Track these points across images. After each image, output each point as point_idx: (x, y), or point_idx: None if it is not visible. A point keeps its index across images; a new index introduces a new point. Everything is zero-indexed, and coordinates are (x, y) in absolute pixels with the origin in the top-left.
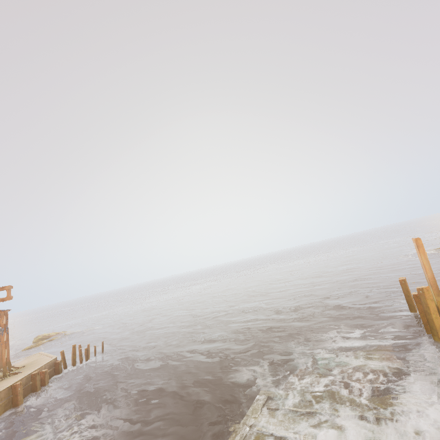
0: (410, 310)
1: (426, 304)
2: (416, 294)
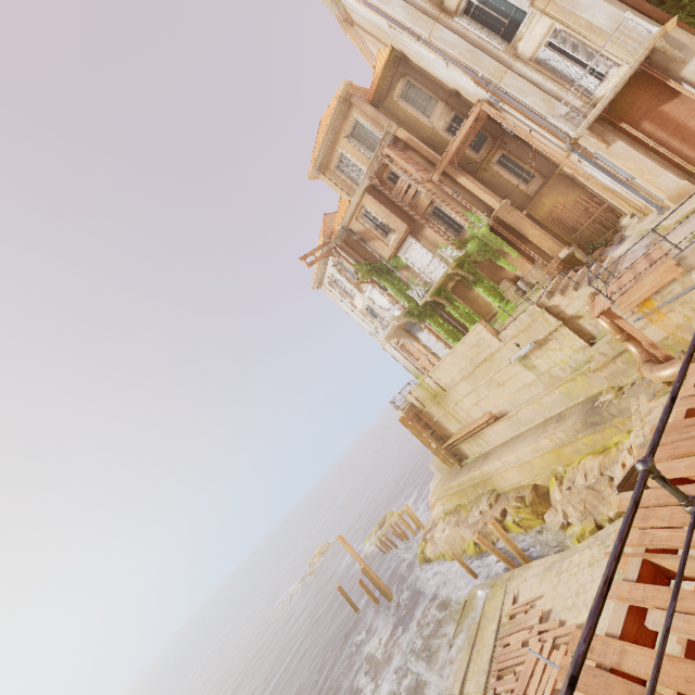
0: (355, 611)
1: (371, 576)
2: (360, 580)
